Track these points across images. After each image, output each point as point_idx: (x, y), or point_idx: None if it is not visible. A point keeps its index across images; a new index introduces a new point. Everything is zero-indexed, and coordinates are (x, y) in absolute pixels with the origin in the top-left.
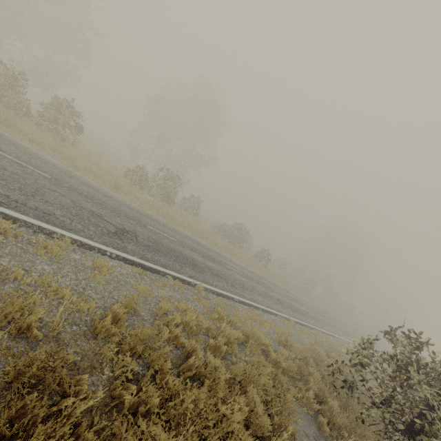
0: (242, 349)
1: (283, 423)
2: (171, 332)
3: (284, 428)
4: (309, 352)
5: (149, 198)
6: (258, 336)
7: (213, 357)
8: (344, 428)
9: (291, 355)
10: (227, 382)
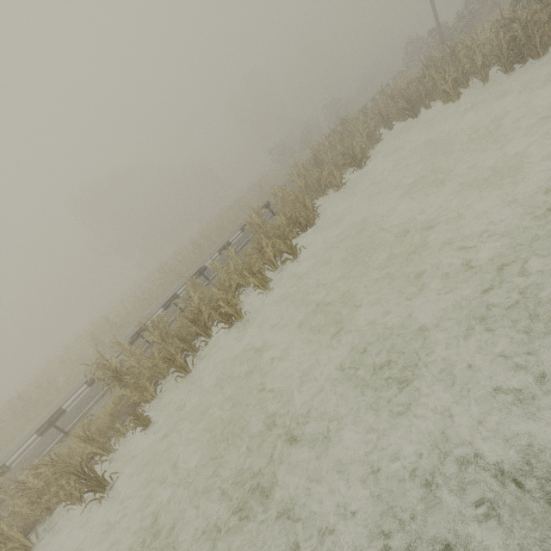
0: None
1: None
2: None
3: None
4: None
5: None
6: None
7: None
8: None
9: None
10: None
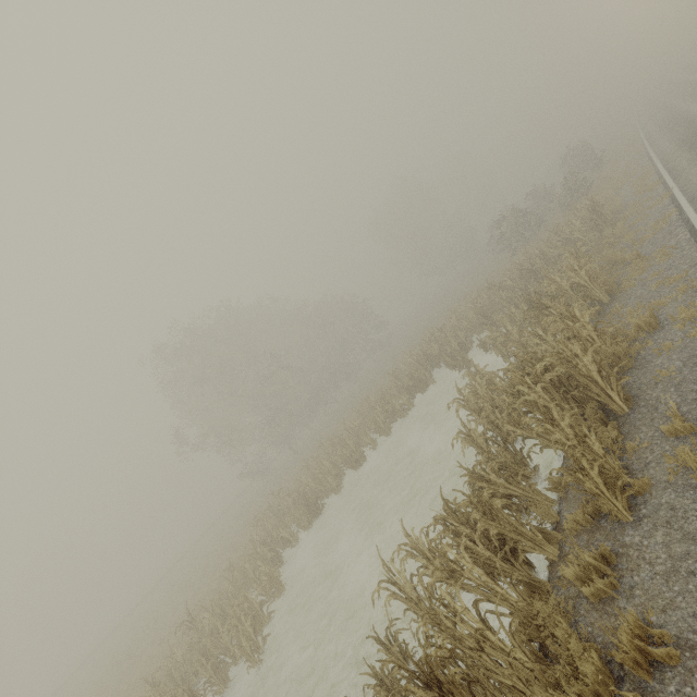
0: None
1: None
2: None
3: None
4: None
5: None
6: None
7: None
8: None
9: None
10: None
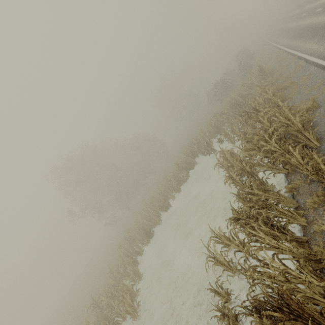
0: None
1: None
2: None
3: None
4: None
5: None
6: None
7: None
8: None
9: None
10: None
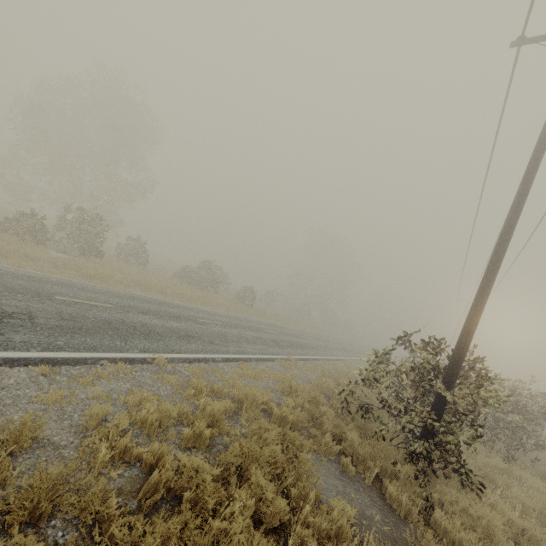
0: (237, 420)
1: (303, 491)
2: (114, 447)
3: (305, 496)
4: (318, 389)
5: (60, 255)
6: (254, 396)
7: (187, 458)
8: (368, 458)
9: (298, 402)
10: (220, 477)
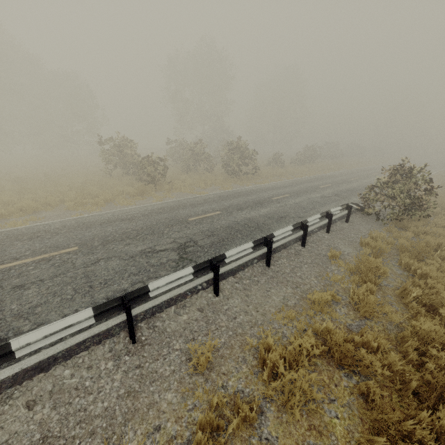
0: None
1: None
2: None
3: None
4: None
5: None
6: None
7: None
8: None
9: None
10: None
